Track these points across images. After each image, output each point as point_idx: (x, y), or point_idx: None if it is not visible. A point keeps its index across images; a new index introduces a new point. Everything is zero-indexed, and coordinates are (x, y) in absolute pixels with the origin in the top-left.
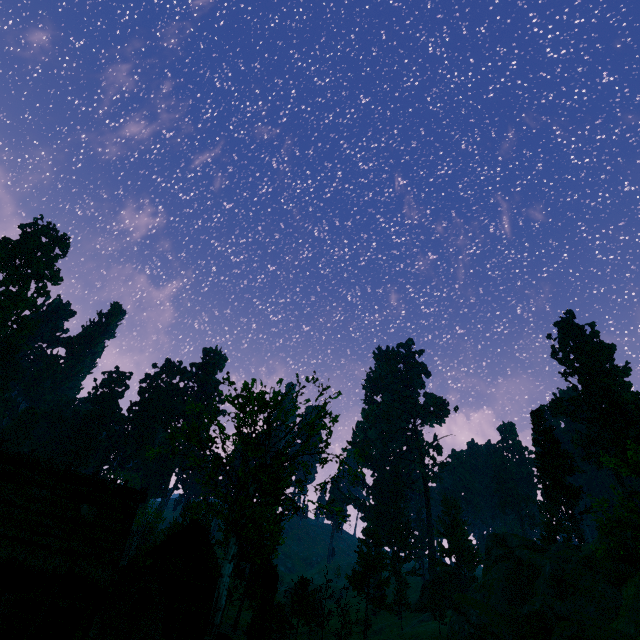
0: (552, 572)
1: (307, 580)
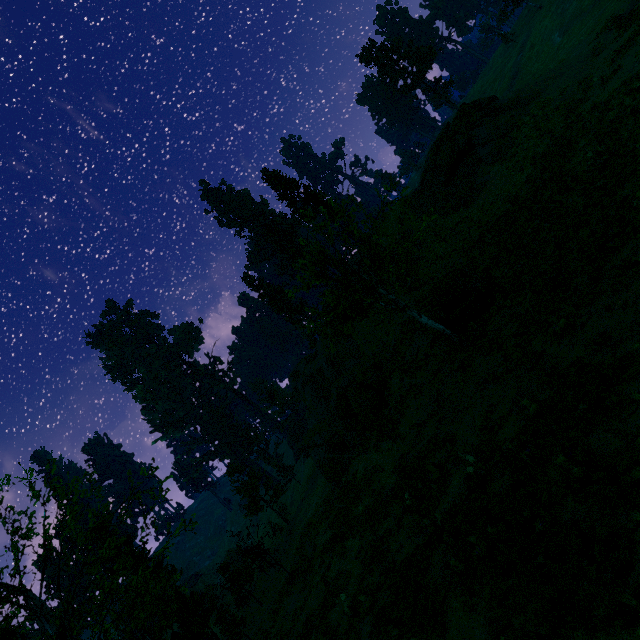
0: (327, 363)
1: (224, 563)
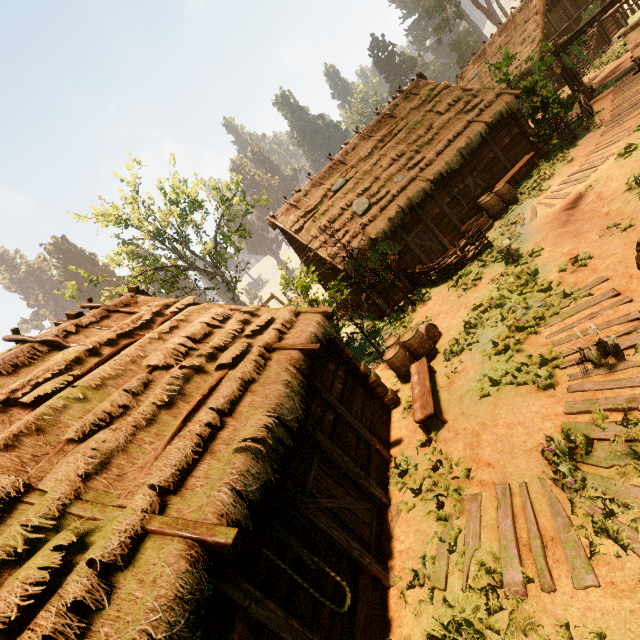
0: None
1: None
